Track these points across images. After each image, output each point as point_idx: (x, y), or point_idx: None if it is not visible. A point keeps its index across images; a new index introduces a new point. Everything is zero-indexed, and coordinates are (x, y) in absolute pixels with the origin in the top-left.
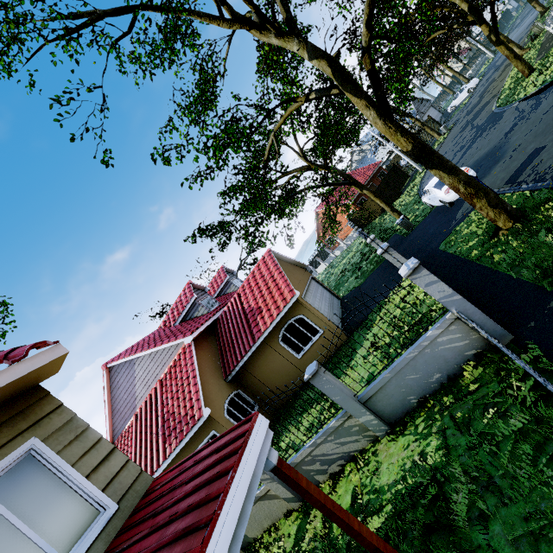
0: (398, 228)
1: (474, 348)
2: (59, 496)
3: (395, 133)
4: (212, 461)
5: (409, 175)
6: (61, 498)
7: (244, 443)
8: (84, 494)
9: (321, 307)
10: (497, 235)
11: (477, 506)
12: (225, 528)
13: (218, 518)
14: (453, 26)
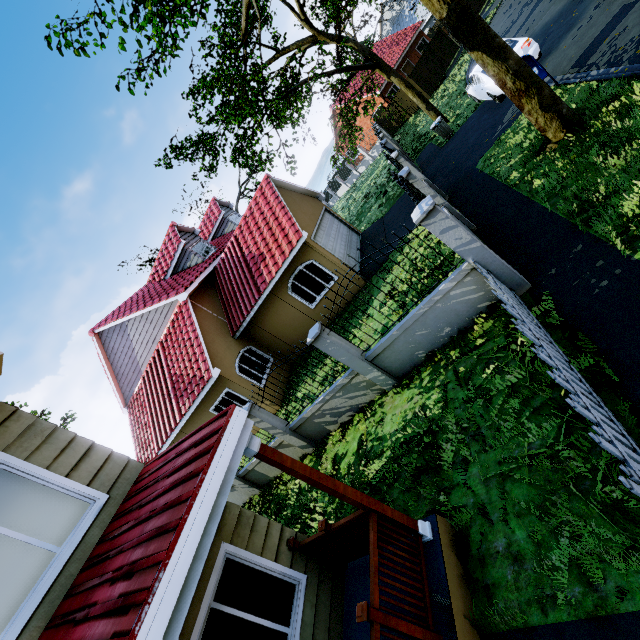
0: (435, 134)
1: (489, 300)
2: (39, 498)
3: None
4: (189, 458)
5: (458, 47)
6: (43, 500)
7: (217, 442)
8: (68, 492)
9: (336, 248)
10: (544, 150)
11: (461, 454)
12: (193, 529)
13: (185, 523)
14: None
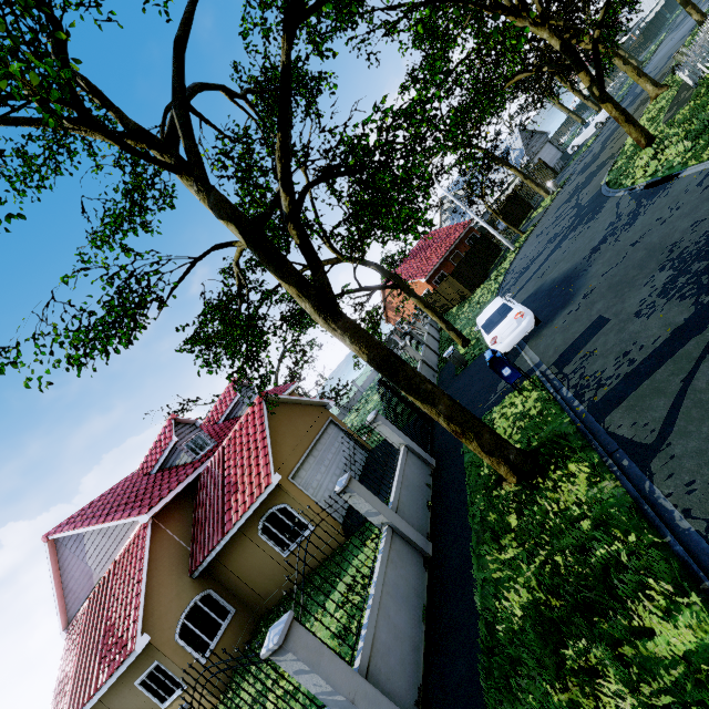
0: (458, 350)
1: None
2: None
3: (342, 337)
4: None
5: (502, 249)
6: None
7: None
8: None
9: (324, 482)
10: (501, 485)
11: None
12: None
13: None
14: (542, 68)
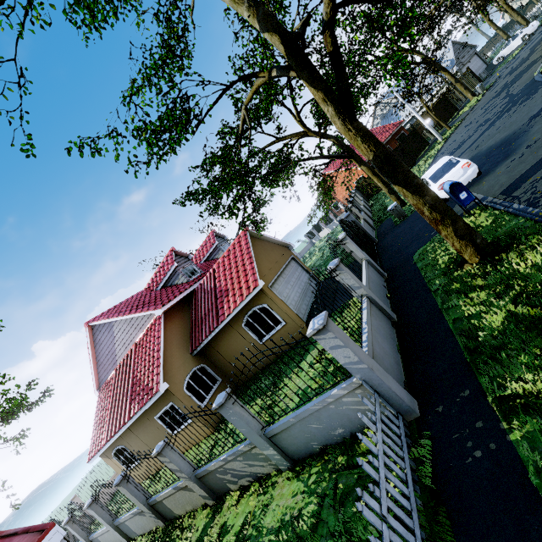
0: None
1: None
2: None
3: (355, 137)
4: None
5: (428, 142)
6: None
7: None
8: None
9: (291, 295)
10: (461, 267)
11: None
12: None
13: None
14: None
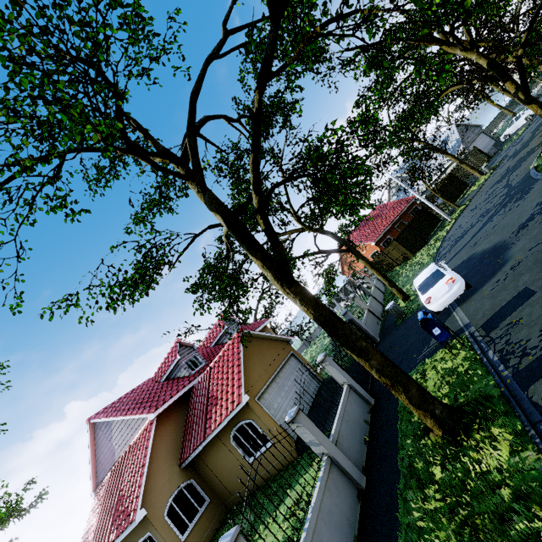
0: (399, 303)
1: None
2: None
3: (294, 300)
4: None
5: (440, 219)
6: None
7: None
8: None
9: (283, 404)
10: (428, 434)
11: None
12: None
13: None
14: (472, 81)
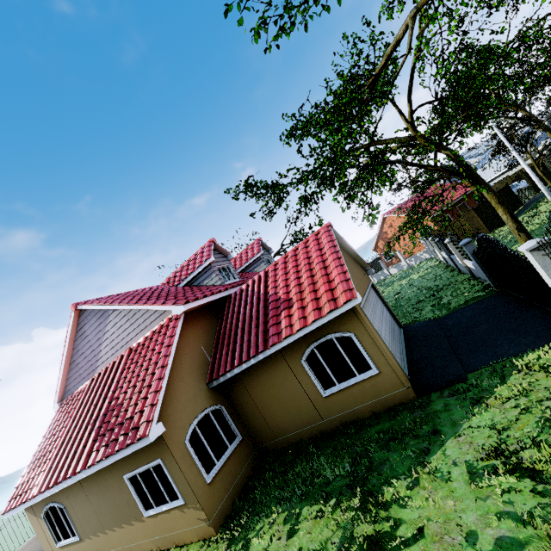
0: None
1: None
2: None
3: None
4: None
5: (522, 203)
6: None
7: None
8: None
9: (382, 330)
10: None
11: None
12: None
13: None
14: None
